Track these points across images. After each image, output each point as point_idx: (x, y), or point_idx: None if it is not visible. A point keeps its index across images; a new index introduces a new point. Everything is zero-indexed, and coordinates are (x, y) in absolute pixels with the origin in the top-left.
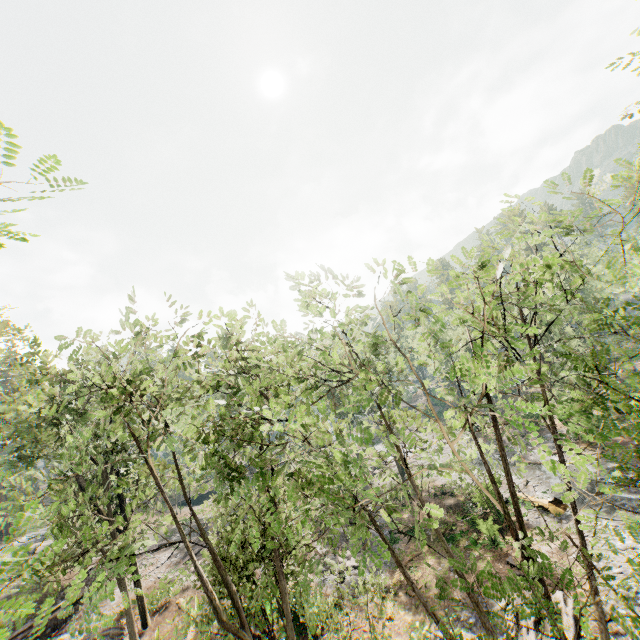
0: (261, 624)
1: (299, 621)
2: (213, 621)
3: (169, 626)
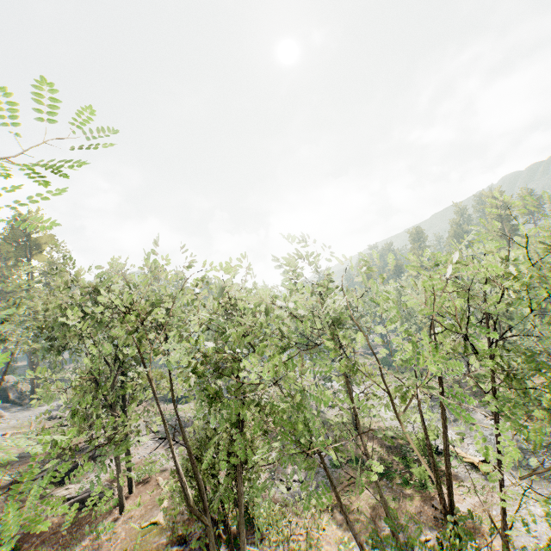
0: (219, 513)
1: (249, 515)
2: (182, 502)
3: (148, 497)
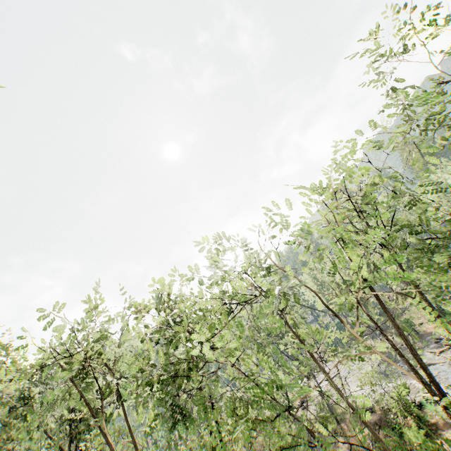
0: None
1: None
2: None
3: None
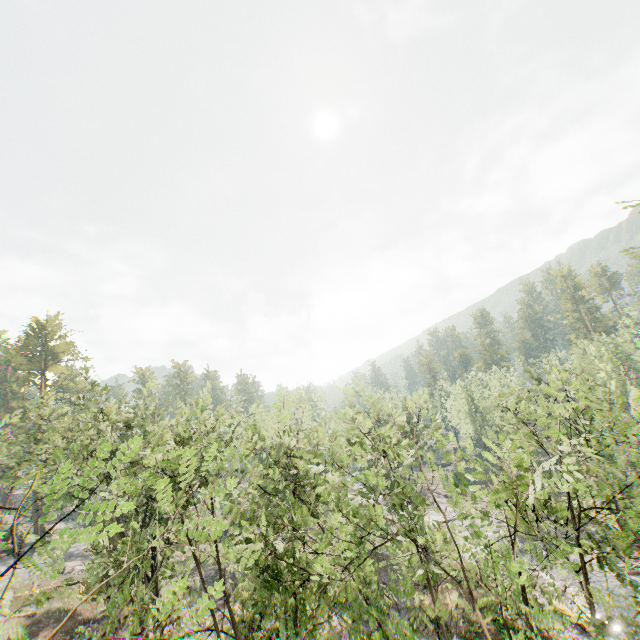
0: None
1: None
2: None
3: None
